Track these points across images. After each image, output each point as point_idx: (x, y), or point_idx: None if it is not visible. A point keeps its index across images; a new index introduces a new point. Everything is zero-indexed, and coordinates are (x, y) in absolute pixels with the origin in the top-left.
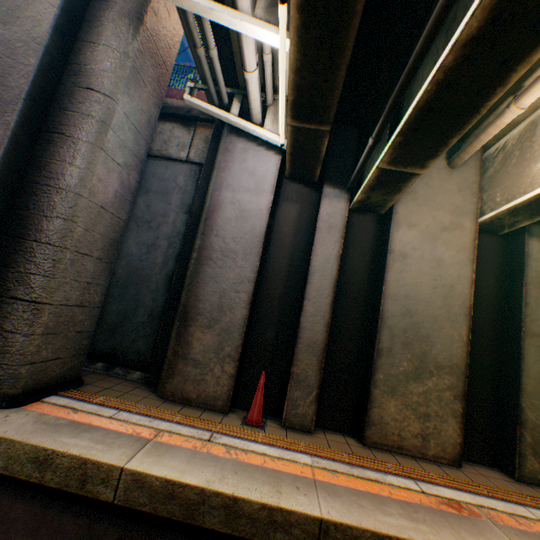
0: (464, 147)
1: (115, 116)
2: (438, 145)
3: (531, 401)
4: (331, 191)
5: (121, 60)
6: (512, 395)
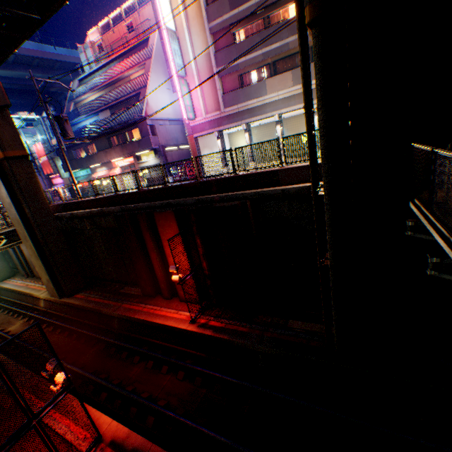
0: None
1: None
2: None
3: None
4: None
5: None
6: None
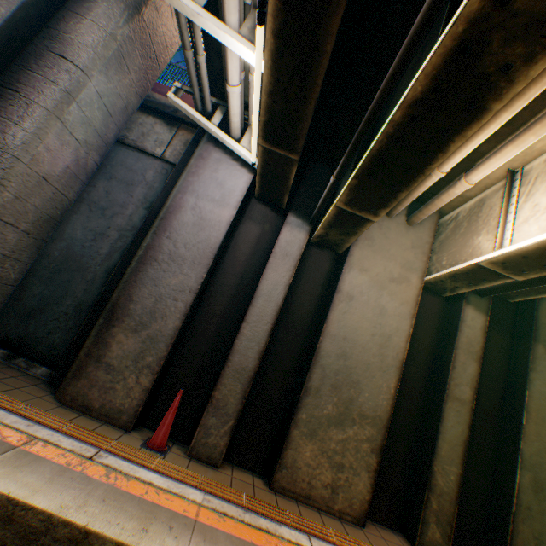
0: (421, 207)
1: (84, 90)
2: (389, 196)
3: (443, 465)
4: (294, 220)
5: (106, 39)
6: (427, 456)
